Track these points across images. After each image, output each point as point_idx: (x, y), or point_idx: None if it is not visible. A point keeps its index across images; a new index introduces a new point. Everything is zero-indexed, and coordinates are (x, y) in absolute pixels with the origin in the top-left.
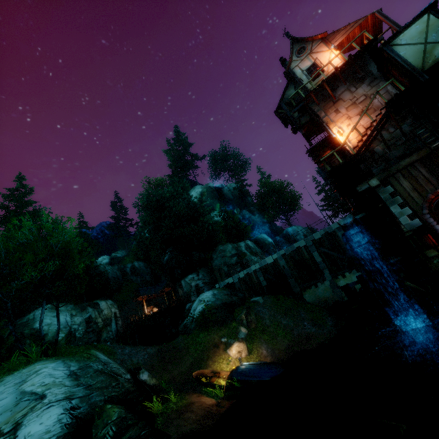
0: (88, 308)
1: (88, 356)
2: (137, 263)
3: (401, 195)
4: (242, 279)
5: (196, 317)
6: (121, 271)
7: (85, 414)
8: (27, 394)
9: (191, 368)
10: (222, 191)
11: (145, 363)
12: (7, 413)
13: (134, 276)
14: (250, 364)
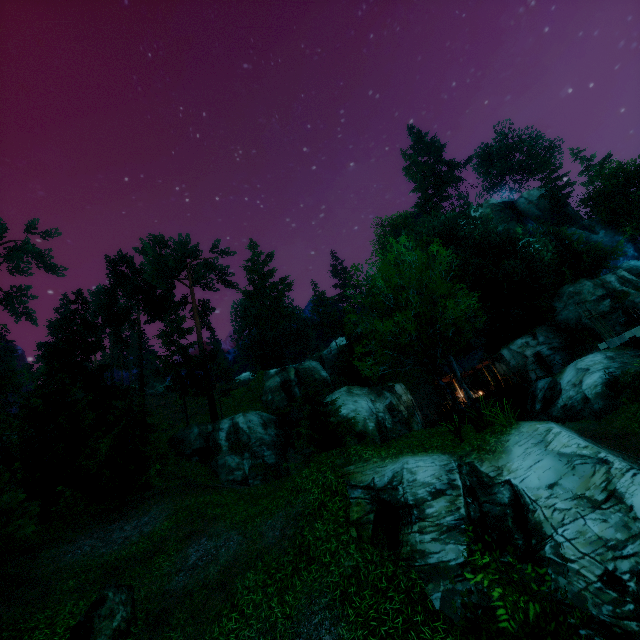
0: (385, 392)
1: None
2: None
3: None
4: None
5: (596, 393)
6: None
7: None
8: (573, 457)
9: None
10: (516, 207)
11: None
12: (570, 478)
13: None
14: None
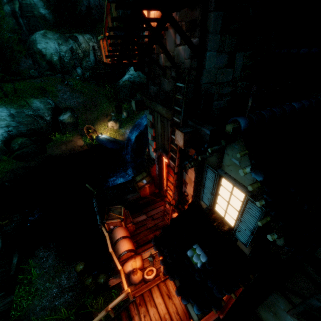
0: (70, 40)
1: (25, 104)
2: None
3: (155, 131)
4: None
5: (119, 85)
6: None
7: (15, 134)
8: None
9: (93, 120)
10: None
11: (74, 106)
12: None
13: None
14: (105, 138)
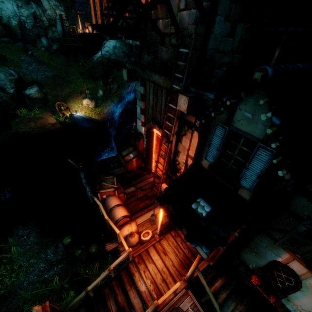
0: (32, 3)
1: None
2: None
3: (145, 103)
4: (137, 46)
5: (93, 61)
6: None
7: None
8: None
9: (65, 96)
10: None
11: (42, 80)
12: None
13: None
14: (80, 116)
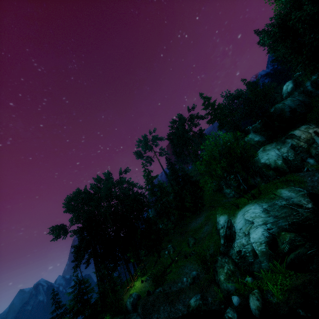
0: (287, 140)
1: (273, 196)
2: (315, 77)
3: None
4: None
5: None
6: (302, 94)
7: (276, 232)
8: (247, 221)
9: None
10: None
11: None
12: (244, 227)
13: (318, 90)
14: None
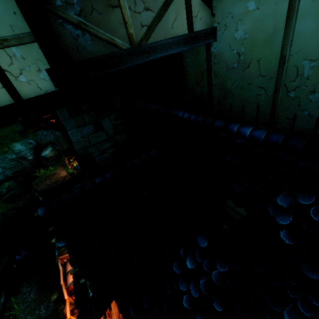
0: None
1: (7, 150)
2: None
3: None
4: None
5: None
6: None
7: (2, 180)
8: None
9: None
10: None
11: (55, 140)
12: None
13: None
14: None
